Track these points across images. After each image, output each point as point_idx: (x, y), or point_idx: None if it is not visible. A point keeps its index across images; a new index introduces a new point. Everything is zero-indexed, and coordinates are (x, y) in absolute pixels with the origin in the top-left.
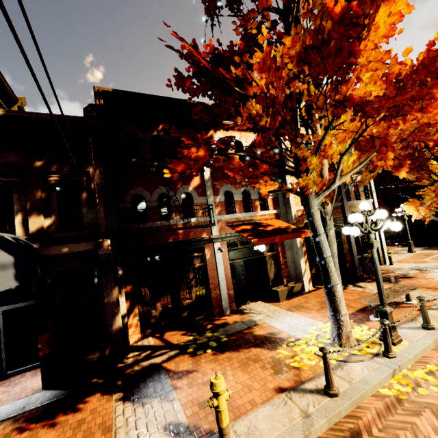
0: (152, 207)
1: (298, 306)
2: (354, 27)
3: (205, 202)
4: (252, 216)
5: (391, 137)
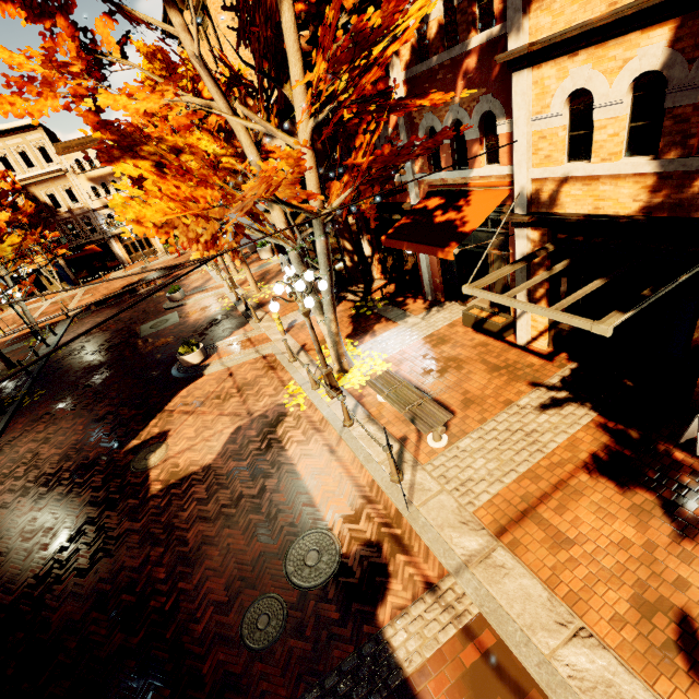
0: None
1: (443, 341)
2: (140, 187)
3: None
4: (465, 177)
5: None
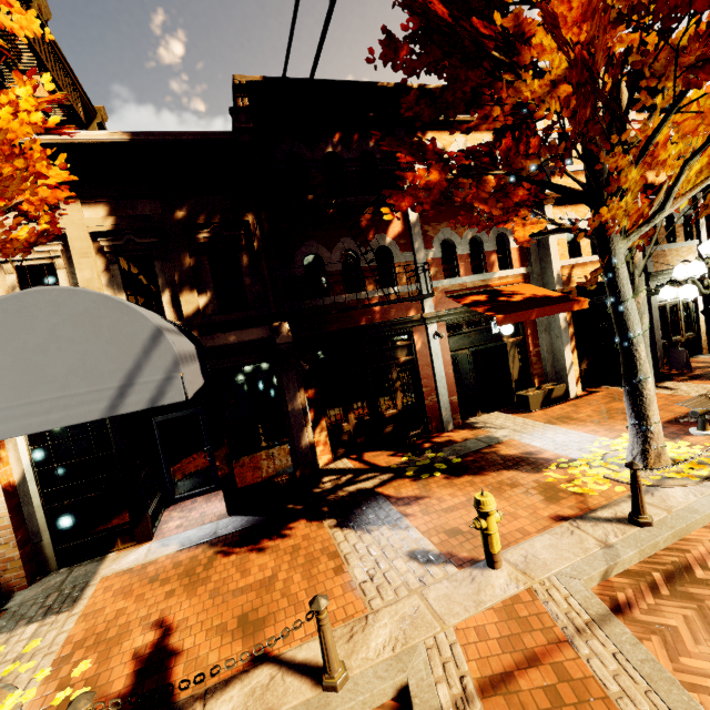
0: (333, 273)
1: (562, 418)
2: None
3: (412, 261)
4: (485, 280)
5: None
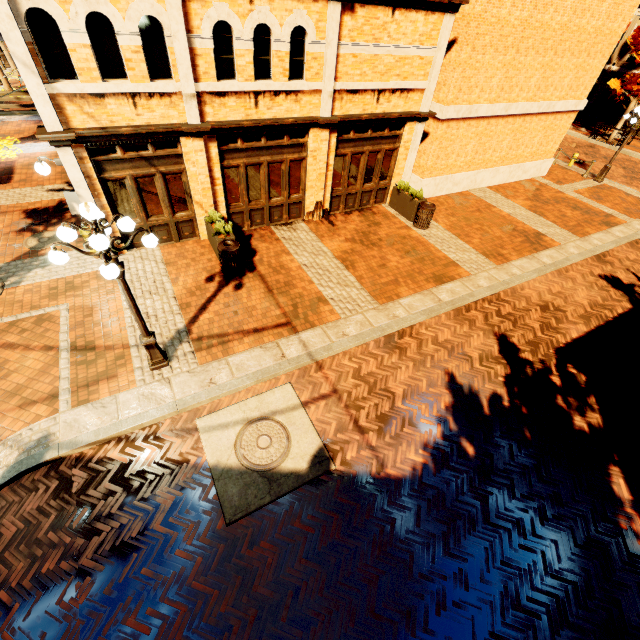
0: None
1: None
2: None
3: None
4: None
5: None
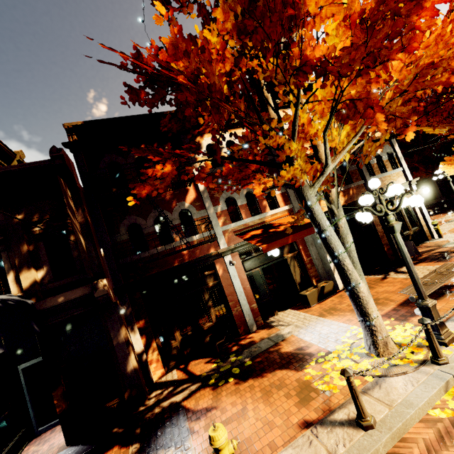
0: (149, 234)
1: (330, 309)
2: None
3: (206, 215)
4: (261, 218)
5: (375, 95)
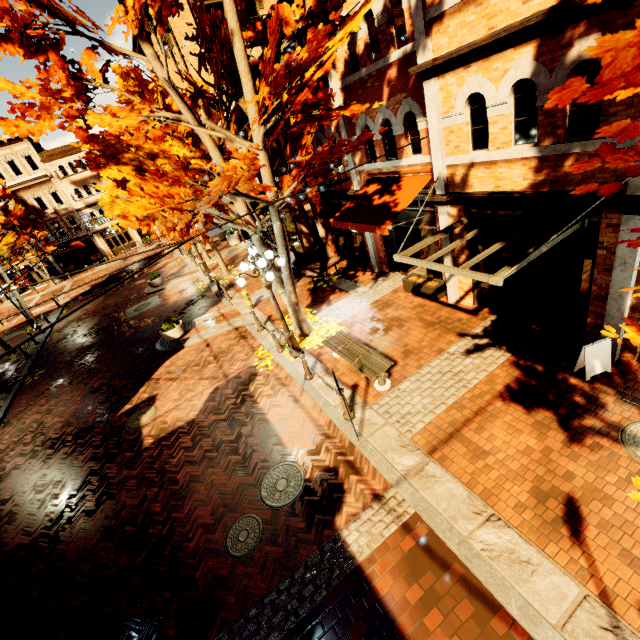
0: None
1: (387, 305)
2: (123, 188)
3: None
4: (396, 166)
5: None
